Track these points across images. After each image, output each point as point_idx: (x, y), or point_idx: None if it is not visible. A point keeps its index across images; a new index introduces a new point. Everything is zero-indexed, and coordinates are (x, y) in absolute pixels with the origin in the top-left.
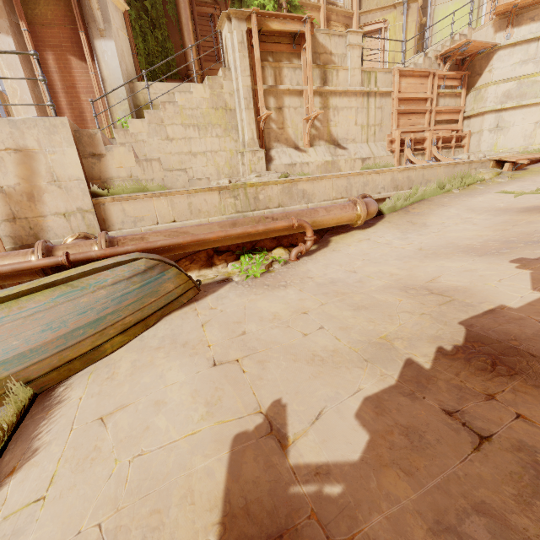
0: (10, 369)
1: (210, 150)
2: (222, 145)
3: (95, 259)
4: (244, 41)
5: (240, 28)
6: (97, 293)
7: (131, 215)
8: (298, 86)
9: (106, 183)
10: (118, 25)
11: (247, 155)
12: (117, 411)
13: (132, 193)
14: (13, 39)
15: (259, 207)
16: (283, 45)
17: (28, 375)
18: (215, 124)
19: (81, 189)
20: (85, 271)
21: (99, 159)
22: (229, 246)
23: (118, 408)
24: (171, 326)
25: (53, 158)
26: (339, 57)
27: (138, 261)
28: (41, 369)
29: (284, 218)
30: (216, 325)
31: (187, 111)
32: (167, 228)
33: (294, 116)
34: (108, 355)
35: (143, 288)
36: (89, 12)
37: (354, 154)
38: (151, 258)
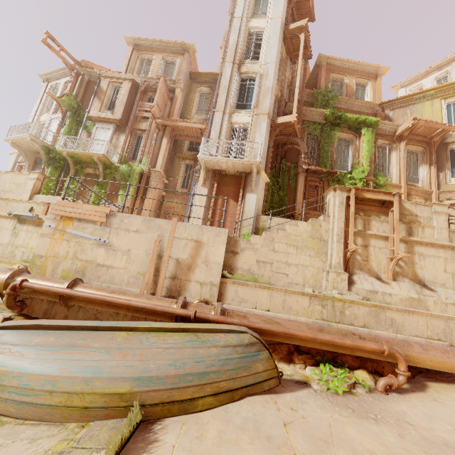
0: (140, 387)
1: (301, 264)
2: (312, 262)
3: (210, 321)
4: (343, 202)
5: (341, 195)
6: (211, 349)
7: (239, 296)
8: (384, 233)
9: (233, 270)
10: (261, 188)
11: (332, 274)
12: None
13: (246, 281)
14: (208, 190)
15: (343, 321)
16: (373, 206)
17: (146, 398)
18: (310, 247)
19: (217, 270)
20: (209, 328)
21: (234, 255)
22: (310, 349)
23: None
24: (253, 410)
25: (211, 249)
26: (424, 219)
27: (245, 335)
28: (154, 398)
29: (372, 340)
30: (300, 431)
31: (292, 236)
32: (262, 314)
33: (379, 253)
34: (197, 412)
35: (241, 359)
36: (249, 181)
37: (445, 298)
38: (254, 335)
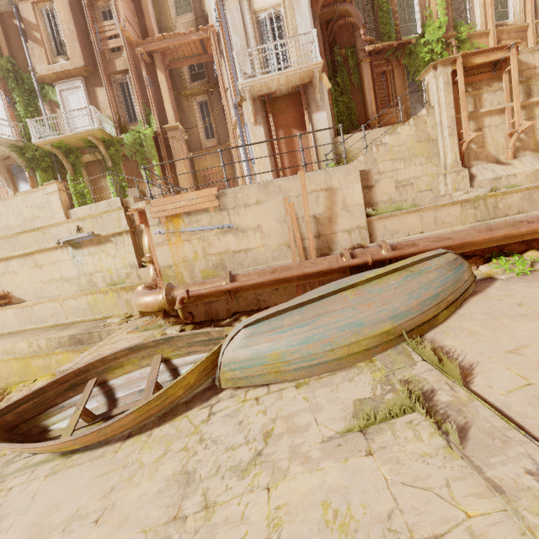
0: (397, 322)
1: (413, 177)
2: (424, 171)
3: (387, 259)
4: (448, 81)
5: (445, 72)
6: (428, 276)
7: (389, 229)
8: (500, 105)
9: (373, 206)
10: (326, 100)
11: (451, 176)
12: (521, 348)
13: (391, 212)
14: (263, 127)
15: (498, 215)
16: (482, 74)
17: (405, 327)
18: (418, 154)
19: (360, 212)
20: (416, 260)
21: (369, 190)
22: (475, 251)
23: (519, 347)
24: (483, 307)
25: (346, 192)
26: None
27: (447, 255)
28: (411, 326)
29: None
30: (537, 304)
31: (395, 148)
32: (418, 238)
33: (495, 133)
34: (439, 324)
35: (453, 275)
36: (311, 96)
37: None
38: (453, 253)
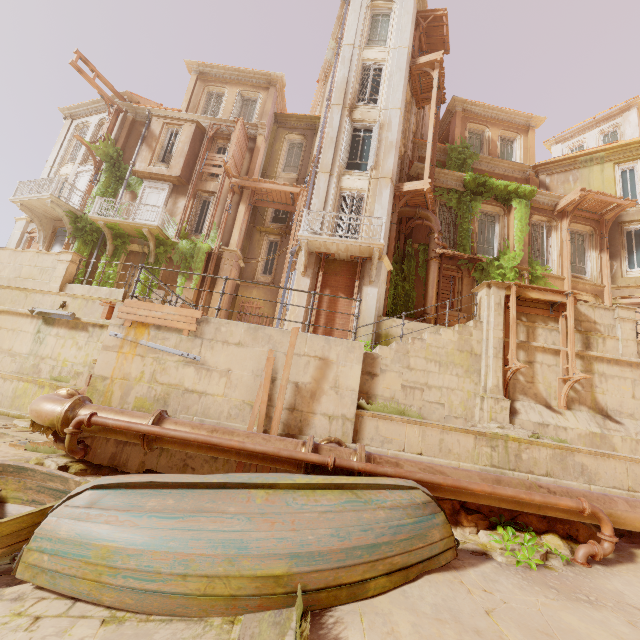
0: (299, 566)
1: (446, 386)
2: (460, 384)
3: (354, 470)
4: (501, 303)
5: (498, 293)
6: (377, 512)
7: (381, 434)
8: (554, 346)
9: (370, 398)
10: (383, 279)
11: (489, 401)
12: None
13: (390, 413)
14: (310, 280)
15: (520, 467)
16: (538, 309)
17: (307, 581)
18: (457, 364)
19: (351, 399)
20: (370, 483)
21: (372, 377)
22: (480, 506)
23: None
24: (440, 593)
25: (342, 369)
26: (605, 327)
27: (415, 491)
28: (318, 581)
29: (565, 494)
30: (510, 621)
31: (433, 348)
32: (413, 458)
33: (547, 372)
34: (368, 598)
35: (415, 524)
36: (367, 270)
37: (635, 433)
38: (426, 492)
